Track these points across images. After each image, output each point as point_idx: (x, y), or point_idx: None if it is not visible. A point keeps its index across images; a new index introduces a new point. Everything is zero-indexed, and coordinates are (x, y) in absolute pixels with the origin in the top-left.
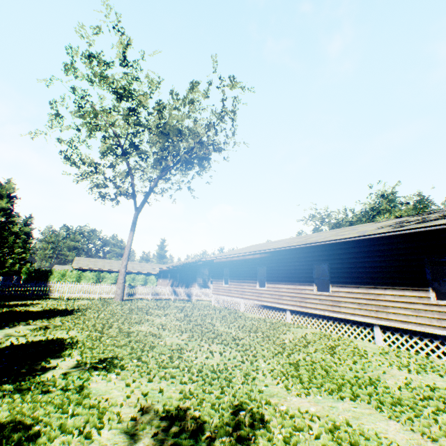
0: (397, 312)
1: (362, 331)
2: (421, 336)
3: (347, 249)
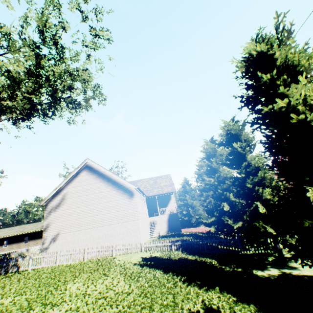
0: (40, 243)
1: None
2: None
3: (34, 232)
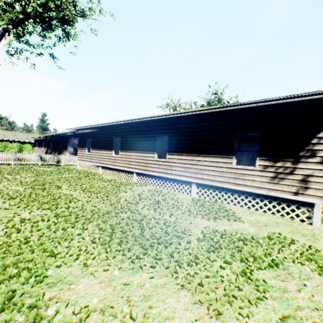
0: (209, 174)
1: (185, 186)
2: (221, 190)
3: (183, 125)
